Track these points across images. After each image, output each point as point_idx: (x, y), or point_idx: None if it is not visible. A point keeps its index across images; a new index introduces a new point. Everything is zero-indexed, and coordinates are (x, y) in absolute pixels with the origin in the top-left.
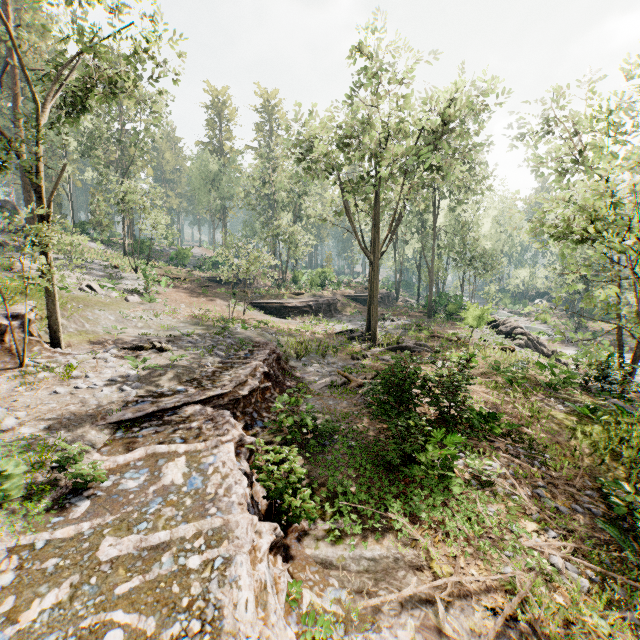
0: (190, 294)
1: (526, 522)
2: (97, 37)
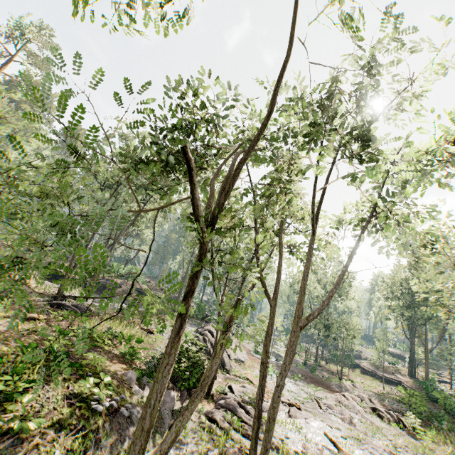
0: None
1: None
2: None
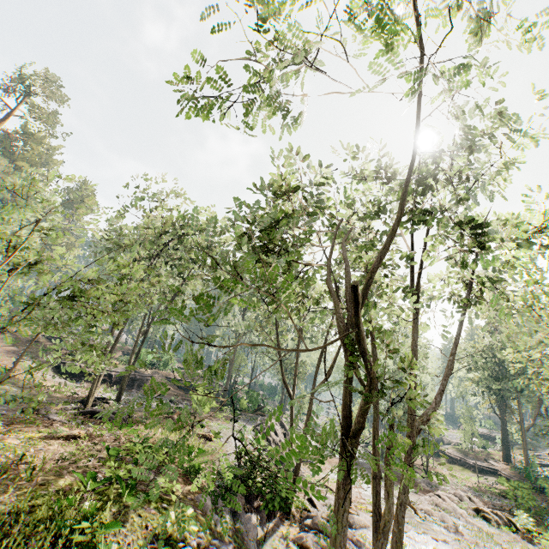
0: None
1: None
2: None
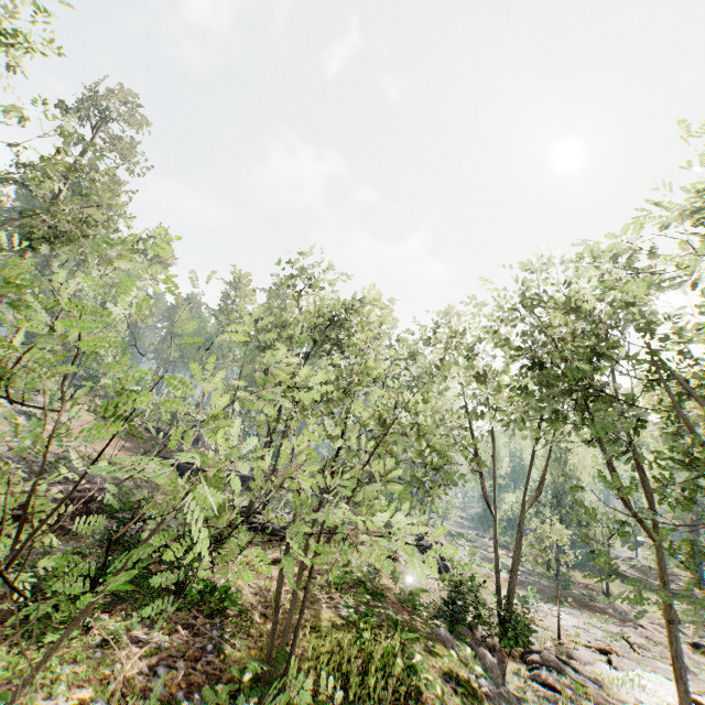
0: None
1: (87, 688)
2: (60, 209)
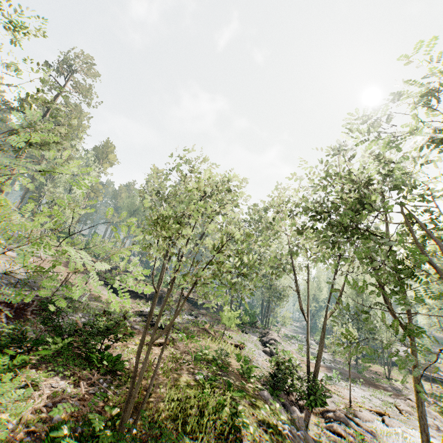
0: (64, 265)
1: (6, 414)
2: (34, 121)
